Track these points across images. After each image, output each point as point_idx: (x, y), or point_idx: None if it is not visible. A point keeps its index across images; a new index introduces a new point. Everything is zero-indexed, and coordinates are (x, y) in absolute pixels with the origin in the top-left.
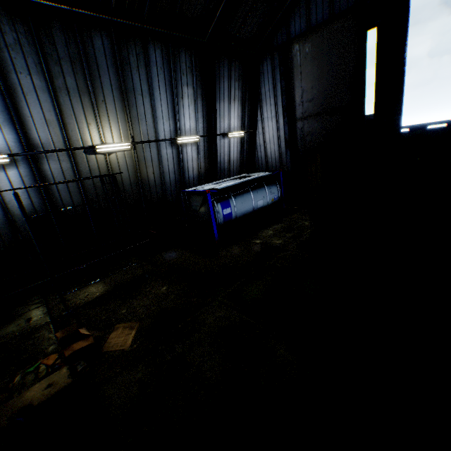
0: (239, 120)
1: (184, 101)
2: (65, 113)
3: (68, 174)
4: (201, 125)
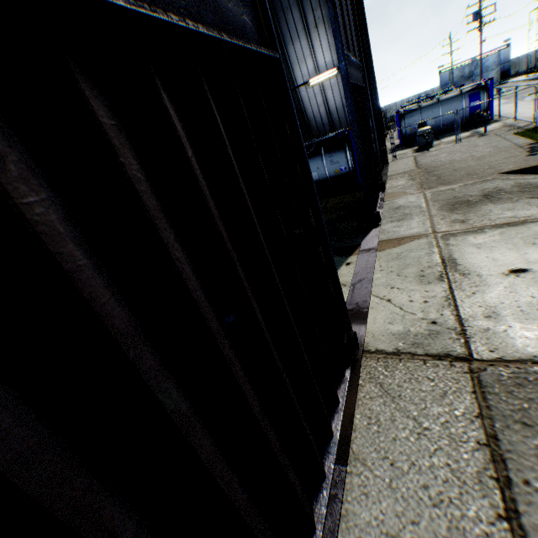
0: (333, 52)
1: None
2: None
3: None
4: None
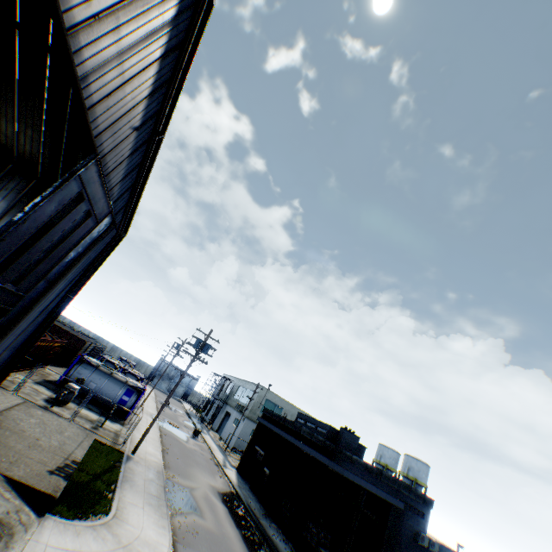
0: None
1: None
2: None
3: None
4: None
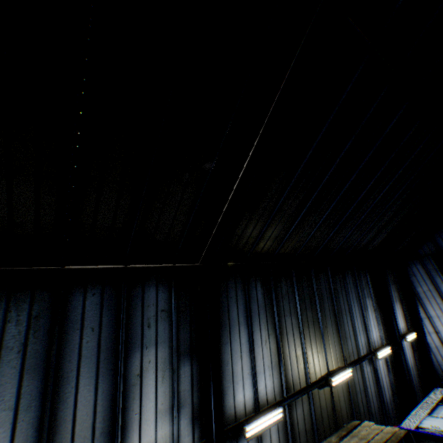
0: (402, 319)
1: (368, 312)
2: (306, 344)
3: (306, 419)
4: (381, 332)
